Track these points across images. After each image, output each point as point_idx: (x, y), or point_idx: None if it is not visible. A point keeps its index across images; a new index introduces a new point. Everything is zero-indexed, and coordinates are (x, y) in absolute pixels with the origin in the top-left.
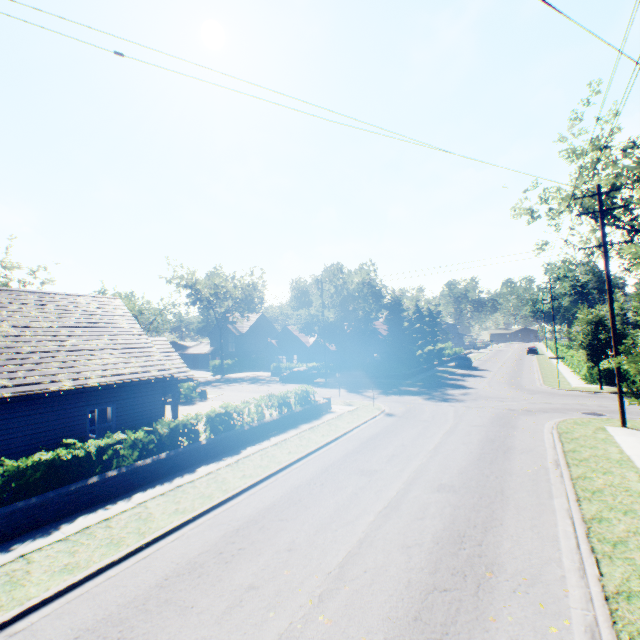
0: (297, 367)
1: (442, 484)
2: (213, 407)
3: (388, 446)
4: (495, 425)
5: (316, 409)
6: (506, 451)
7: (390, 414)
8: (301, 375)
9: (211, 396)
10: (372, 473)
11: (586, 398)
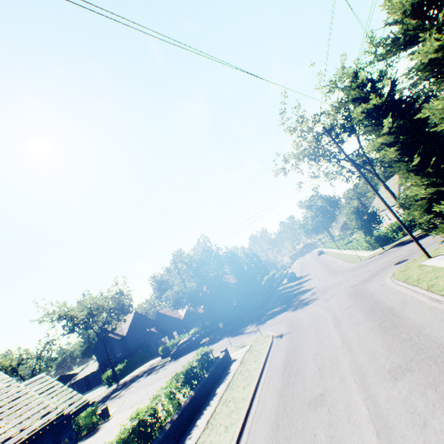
0: (181, 339)
1: (390, 370)
2: (122, 425)
3: (306, 362)
4: (358, 300)
5: (220, 365)
6: (392, 312)
7: (280, 335)
8: (188, 344)
9: (114, 410)
10: (322, 399)
11: (383, 257)
